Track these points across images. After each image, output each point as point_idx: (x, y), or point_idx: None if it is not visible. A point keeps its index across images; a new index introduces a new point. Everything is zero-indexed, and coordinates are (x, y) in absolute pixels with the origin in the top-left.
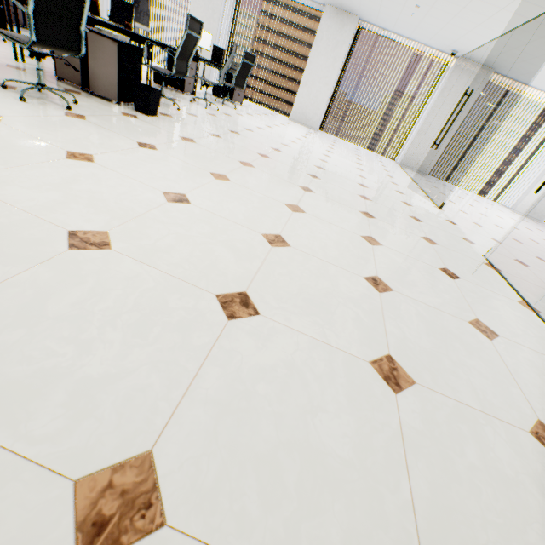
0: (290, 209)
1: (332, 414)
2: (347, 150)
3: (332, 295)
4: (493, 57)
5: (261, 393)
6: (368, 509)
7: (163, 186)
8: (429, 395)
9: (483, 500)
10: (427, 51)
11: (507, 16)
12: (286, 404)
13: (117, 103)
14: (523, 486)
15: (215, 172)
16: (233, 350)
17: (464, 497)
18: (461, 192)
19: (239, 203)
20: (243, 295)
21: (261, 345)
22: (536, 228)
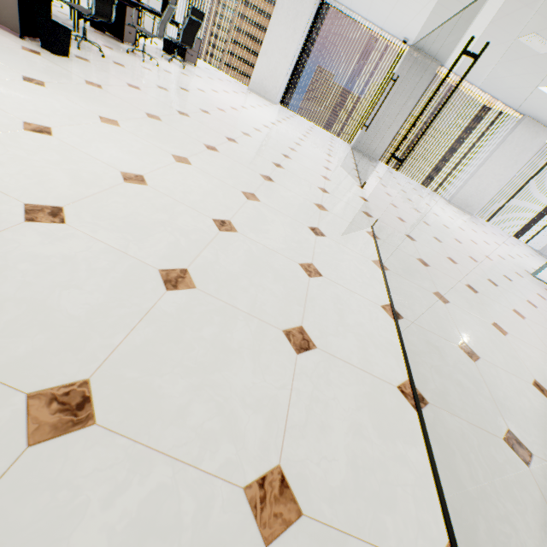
0: (175, 160)
1: (86, 291)
2: (299, 126)
3: (162, 225)
4: (437, 49)
5: (21, 269)
6: (70, 342)
7: (27, 117)
8: (202, 297)
9: (190, 354)
10: (384, 36)
11: (438, 8)
12: (42, 279)
13: (20, 36)
14: (239, 354)
15: (107, 117)
16: (14, 240)
17: (173, 351)
18: (405, 180)
19: (115, 145)
20: (58, 209)
21: (48, 242)
22: (461, 219)
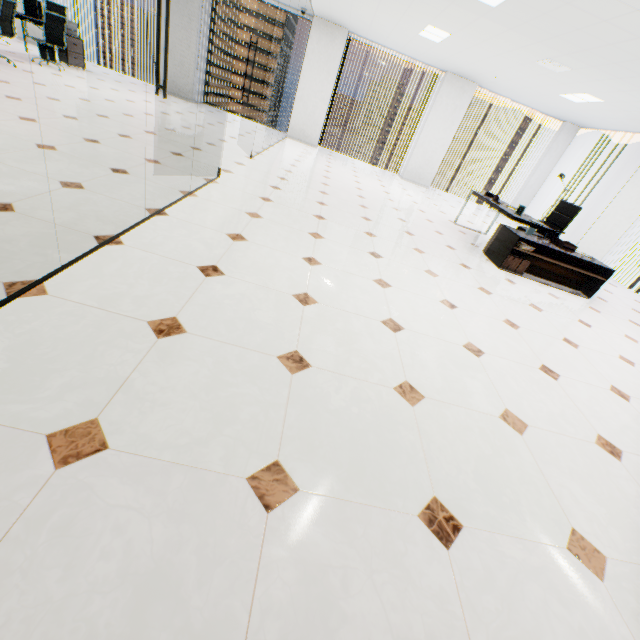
0: None
1: None
2: (212, 118)
3: None
4: (331, 14)
5: None
6: None
7: None
8: None
9: None
10: (289, 10)
11: None
12: None
13: None
14: None
15: None
16: None
17: None
18: (349, 161)
19: None
20: None
21: None
22: (402, 188)
